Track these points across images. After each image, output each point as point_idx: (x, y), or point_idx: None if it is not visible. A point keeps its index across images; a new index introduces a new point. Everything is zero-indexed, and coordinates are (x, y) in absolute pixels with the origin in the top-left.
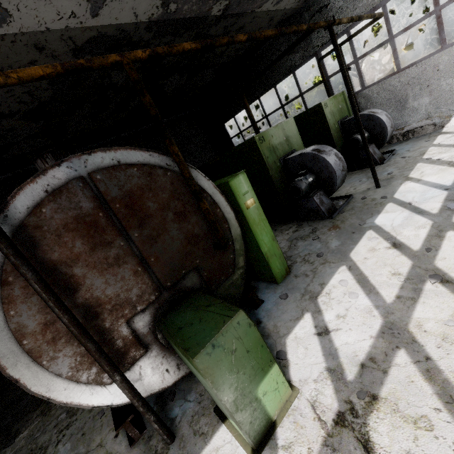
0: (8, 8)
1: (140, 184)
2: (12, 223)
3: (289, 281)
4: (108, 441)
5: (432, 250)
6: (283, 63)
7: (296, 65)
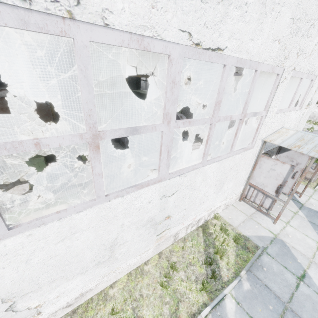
0: None
1: (35, 106)
2: None
3: (86, 161)
4: None
5: (123, 173)
6: None
7: None
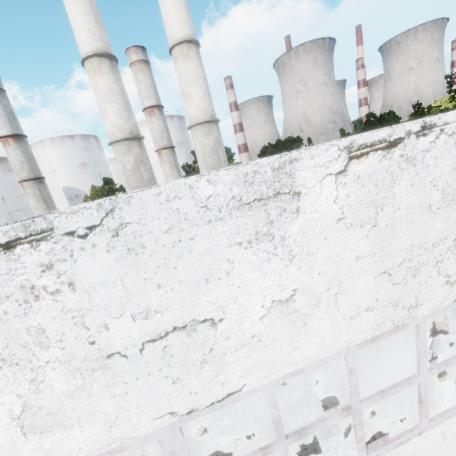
0: None
1: None
2: None
3: None
4: None
5: None
6: None
7: None
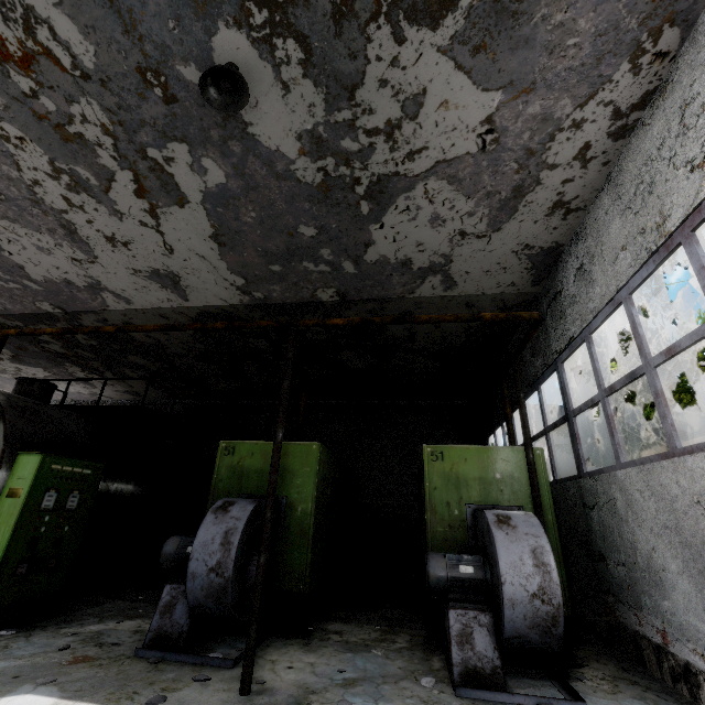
0: (127, 296)
1: None
2: None
3: None
4: None
5: None
6: (528, 367)
7: (538, 375)
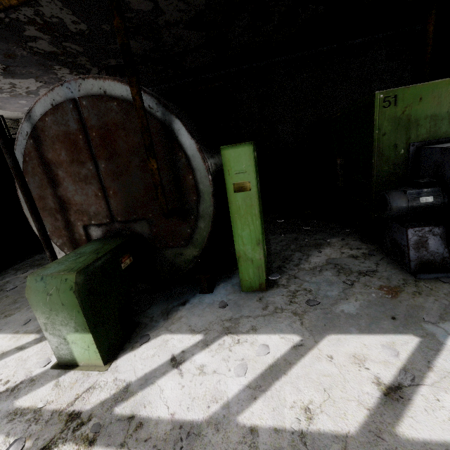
0: None
1: (116, 120)
2: (33, 122)
3: (249, 297)
4: None
5: None
6: None
7: None
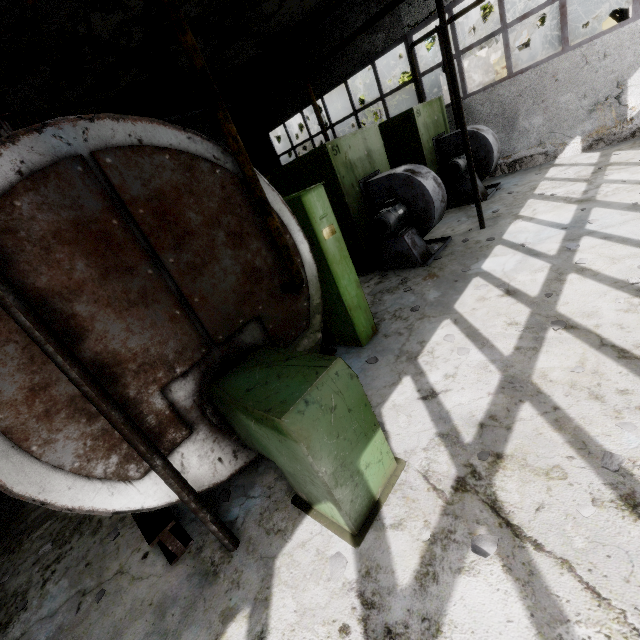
0: None
1: (175, 182)
2: None
3: (377, 342)
4: (132, 565)
5: (552, 295)
6: (359, 46)
7: (377, 52)
